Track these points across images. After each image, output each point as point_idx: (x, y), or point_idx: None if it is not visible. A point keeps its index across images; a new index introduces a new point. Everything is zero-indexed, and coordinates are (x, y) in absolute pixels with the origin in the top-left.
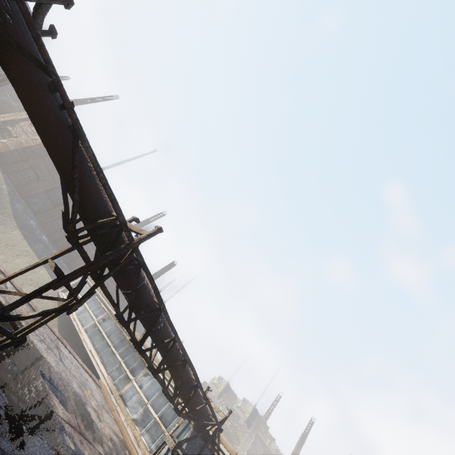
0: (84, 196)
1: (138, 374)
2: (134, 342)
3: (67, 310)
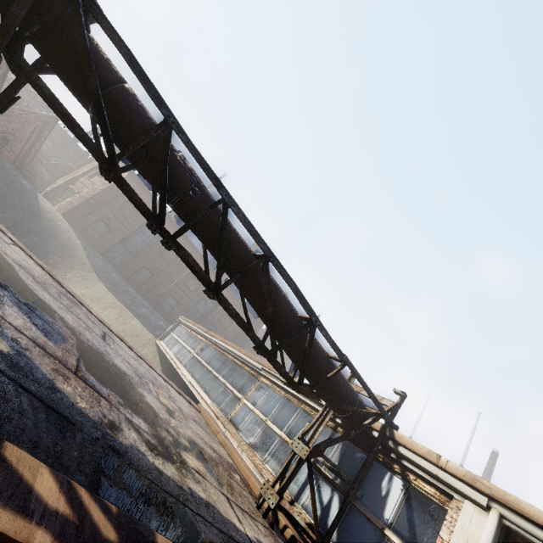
0: None
1: (248, 390)
2: (148, 217)
3: None
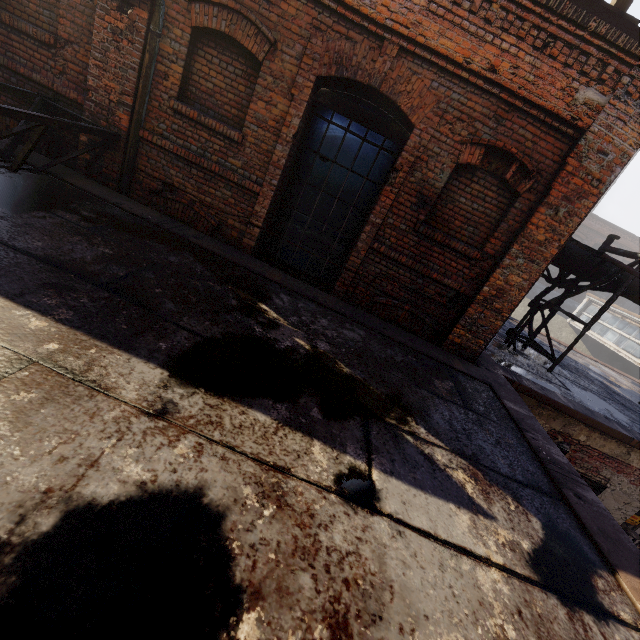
0: None
1: None
2: None
3: None
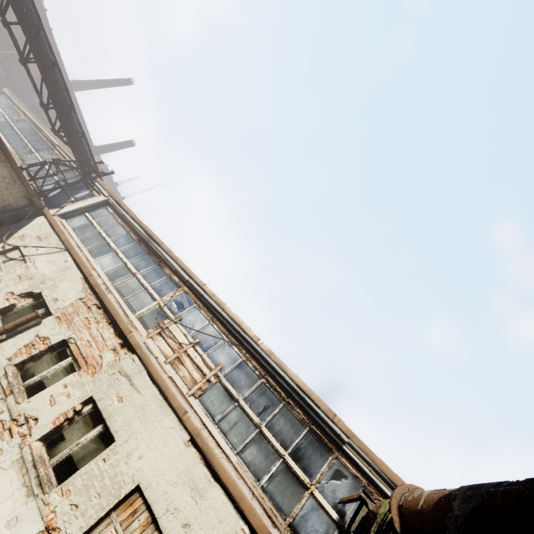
0: None
1: (42, 152)
2: None
3: None
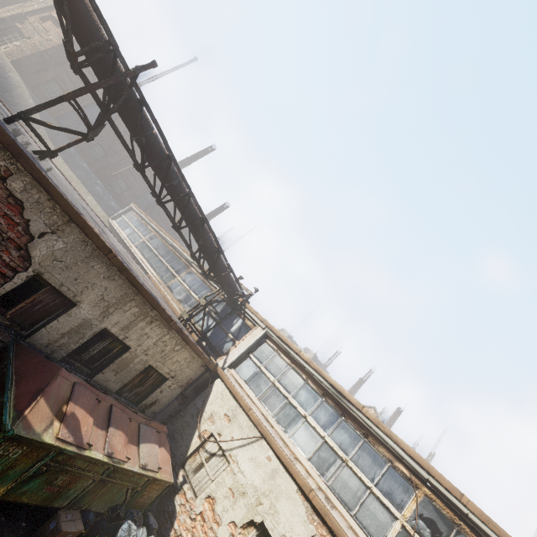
0: (76, 16)
1: (182, 273)
2: (154, 192)
3: (85, 137)
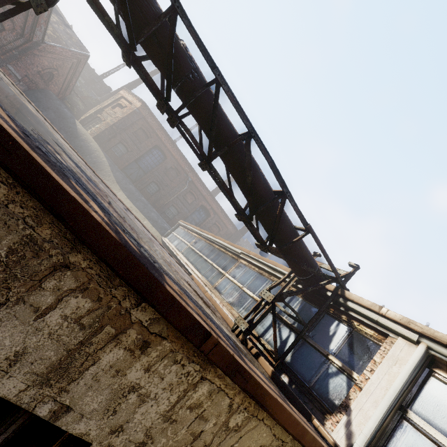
0: None
1: (229, 268)
2: (158, 95)
3: None
